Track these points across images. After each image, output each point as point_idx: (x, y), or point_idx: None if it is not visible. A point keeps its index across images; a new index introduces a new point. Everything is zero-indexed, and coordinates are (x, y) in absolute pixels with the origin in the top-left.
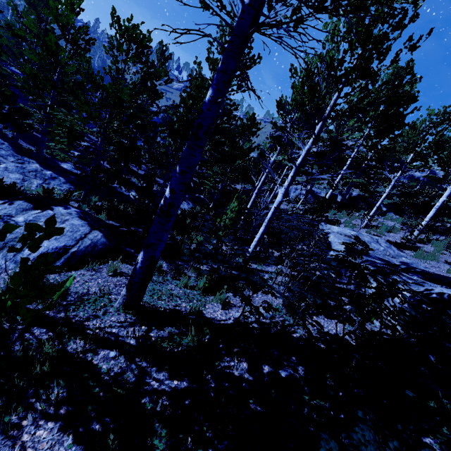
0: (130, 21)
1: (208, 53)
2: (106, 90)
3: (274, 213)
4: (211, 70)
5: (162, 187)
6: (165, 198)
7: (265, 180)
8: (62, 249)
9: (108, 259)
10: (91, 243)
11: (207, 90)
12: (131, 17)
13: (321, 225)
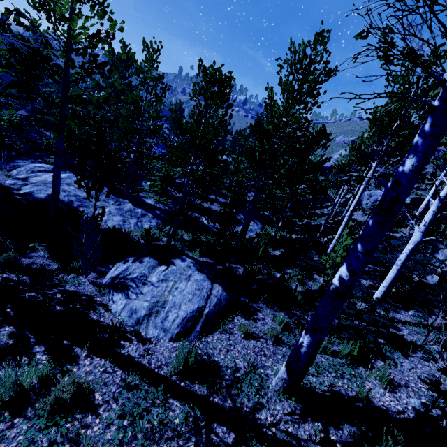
0: (212, 67)
1: (280, 77)
2: (193, 134)
3: (410, 254)
4: (284, 93)
5: (246, 218)
6: (341, 279)
7: (358, 201)
8: (197, 312)
9: (230, 314)
10: (217, 300)
11: (291, 117)
12: (213, 63)
13: (445, 252)
